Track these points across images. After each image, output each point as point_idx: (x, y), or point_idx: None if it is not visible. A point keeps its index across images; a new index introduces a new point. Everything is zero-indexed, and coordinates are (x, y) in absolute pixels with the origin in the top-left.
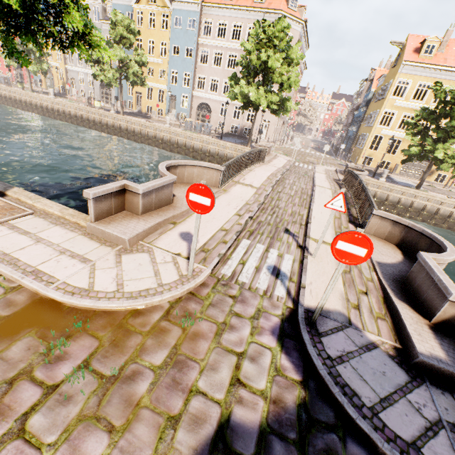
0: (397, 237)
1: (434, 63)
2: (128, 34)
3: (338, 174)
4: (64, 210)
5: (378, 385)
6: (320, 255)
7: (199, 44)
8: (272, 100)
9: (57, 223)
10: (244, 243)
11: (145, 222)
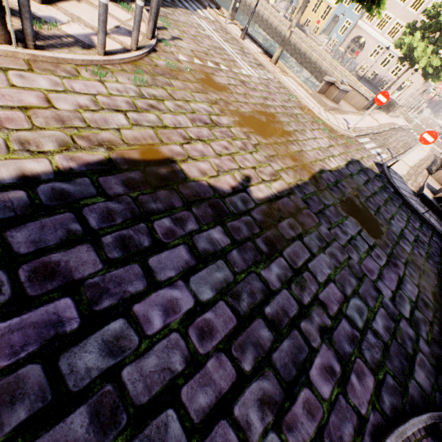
0: None
1: None
2: None
3: (441, 155)
4: (301, 81)
5: (402, 187)
6: (401, 163)
7: None
8: (432, 63)
9: (300, 86)
10: (367, 139)
11: (333, 104)
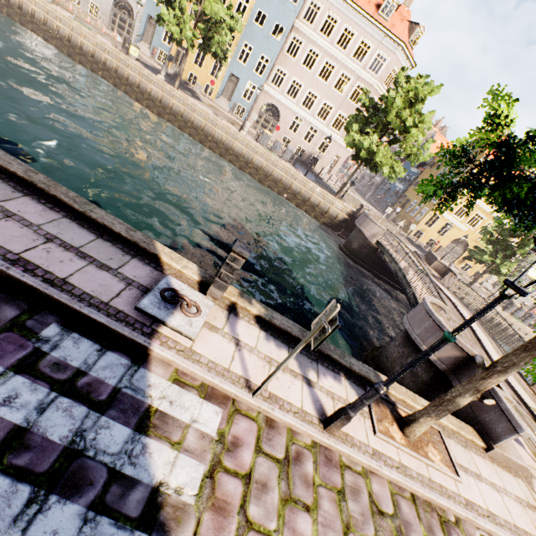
0: None
1: None
2: None
3: (425, 263)
4: (447, 417)
5: None
6: None
7: (294, 27)
8: (395, 168)
9: (464, 445)
10: None
11: None
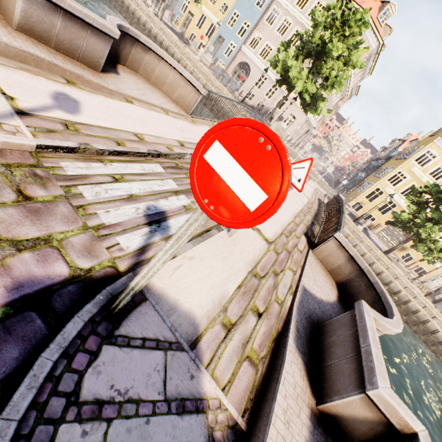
0: (344, 276)
1: None
2: None
3: (326, 198)
4: None
5: None
6: (240, 239)
7: (275, 0)
8: (309, 89)
9: None
10: (153, 167)
11: (7, 34)
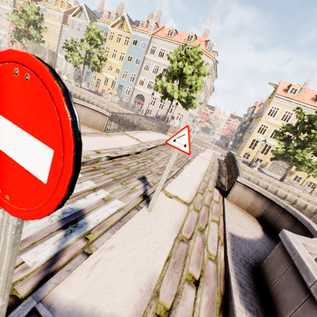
0: (259, 210)
1: (296, 100)
2: (97, 38)
3: (222, 157)
4: None
5: None
6: (161, 210)
7: (145, 58)
8: (182, 95)
9: None
10: None
11: None
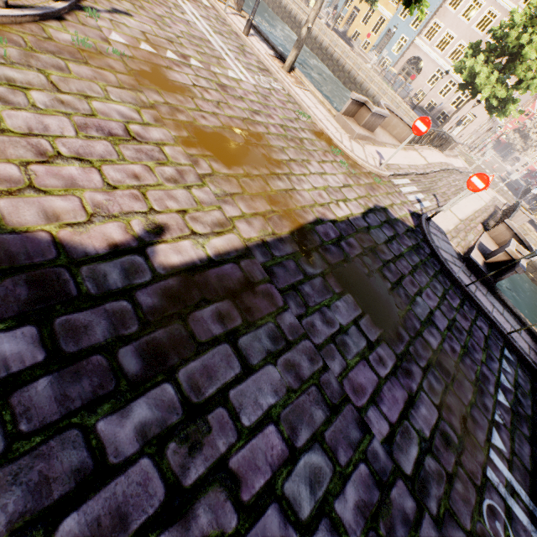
0: None
1: None
2: None
3: (504, 206)
4: (323, 98)
5: (443, 248)
6: (448, 215)
7: None
8: (497, 94)
9: (321, 104)
10: (407, 180)
11: (363, 131)
